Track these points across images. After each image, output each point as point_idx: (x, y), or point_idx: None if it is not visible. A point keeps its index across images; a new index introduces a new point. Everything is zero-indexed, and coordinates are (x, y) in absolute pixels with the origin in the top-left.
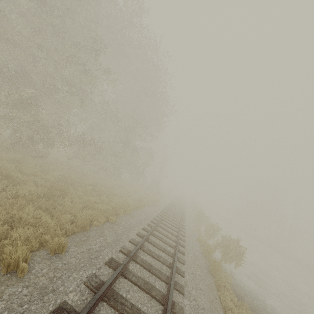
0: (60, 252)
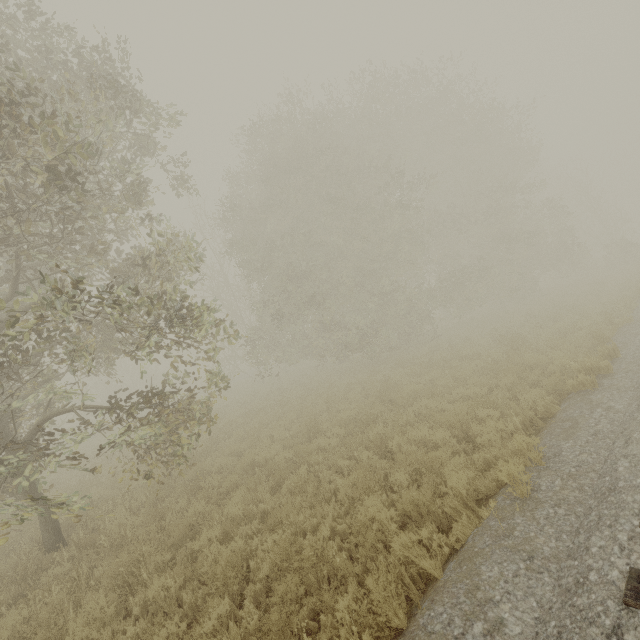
0: (615, 357)
